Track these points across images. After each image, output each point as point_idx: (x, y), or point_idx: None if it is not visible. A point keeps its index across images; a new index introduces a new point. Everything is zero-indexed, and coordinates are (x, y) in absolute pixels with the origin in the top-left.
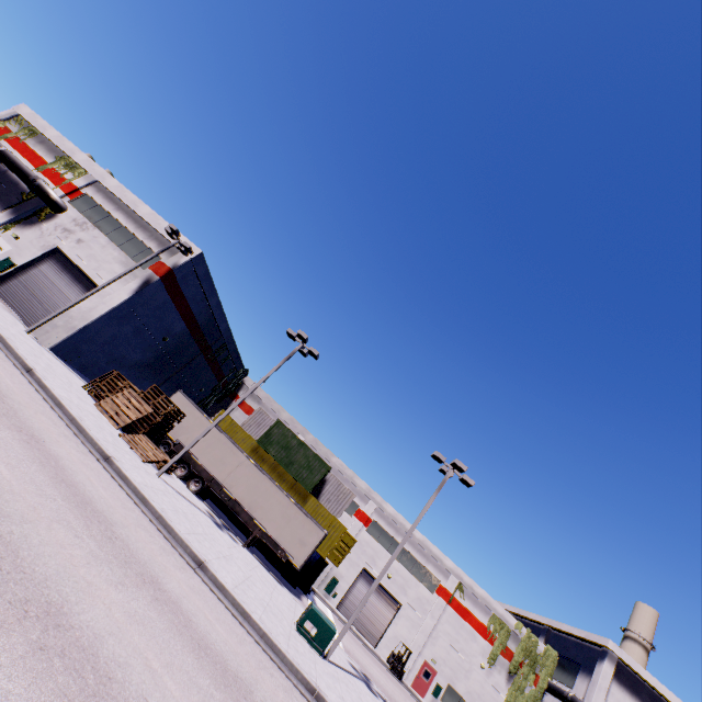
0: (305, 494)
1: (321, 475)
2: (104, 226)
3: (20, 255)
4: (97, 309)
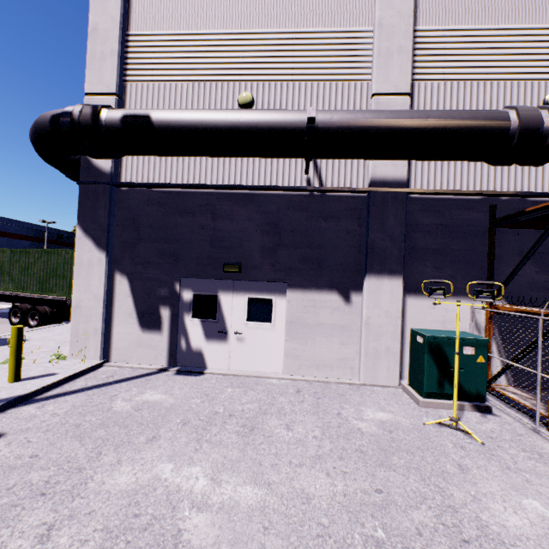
0: None
1: None
2: None
3: None
4: None
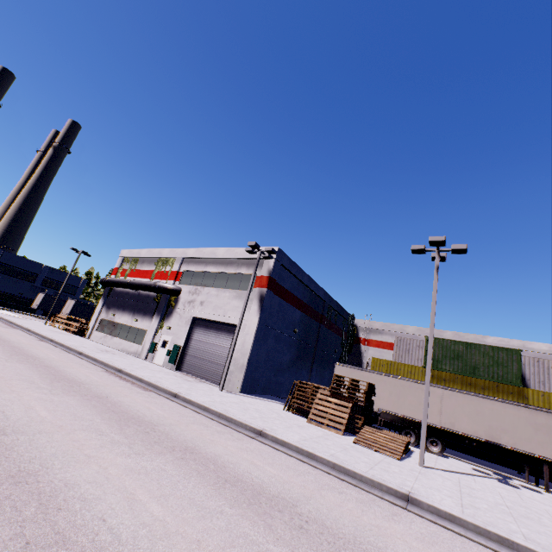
0: (516, 390)
1: (518, 363)
2: (207, 282)
3: (178, 338)
4: (246, 342)
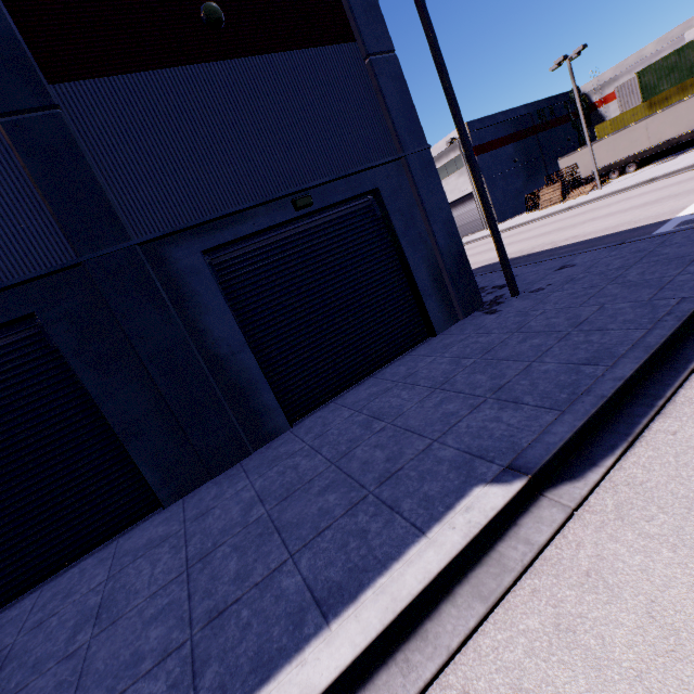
0: None
1: None
2: None
3: None
4: None
